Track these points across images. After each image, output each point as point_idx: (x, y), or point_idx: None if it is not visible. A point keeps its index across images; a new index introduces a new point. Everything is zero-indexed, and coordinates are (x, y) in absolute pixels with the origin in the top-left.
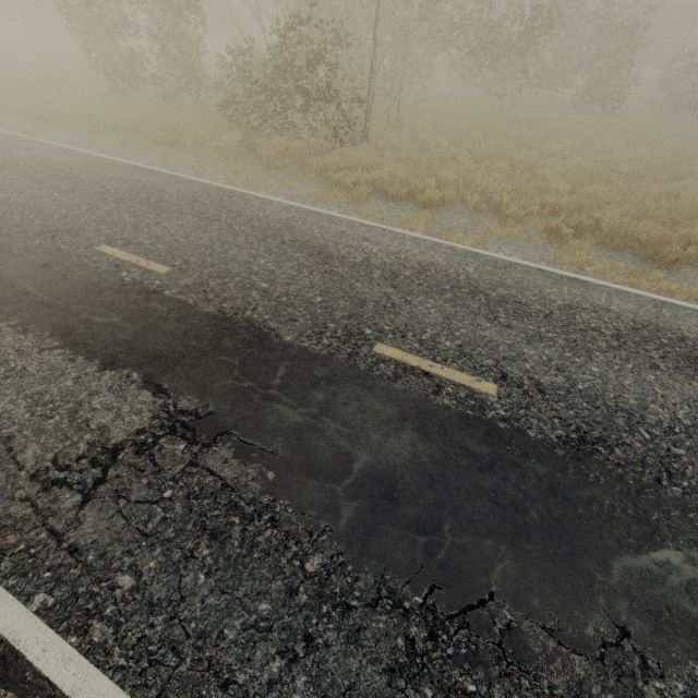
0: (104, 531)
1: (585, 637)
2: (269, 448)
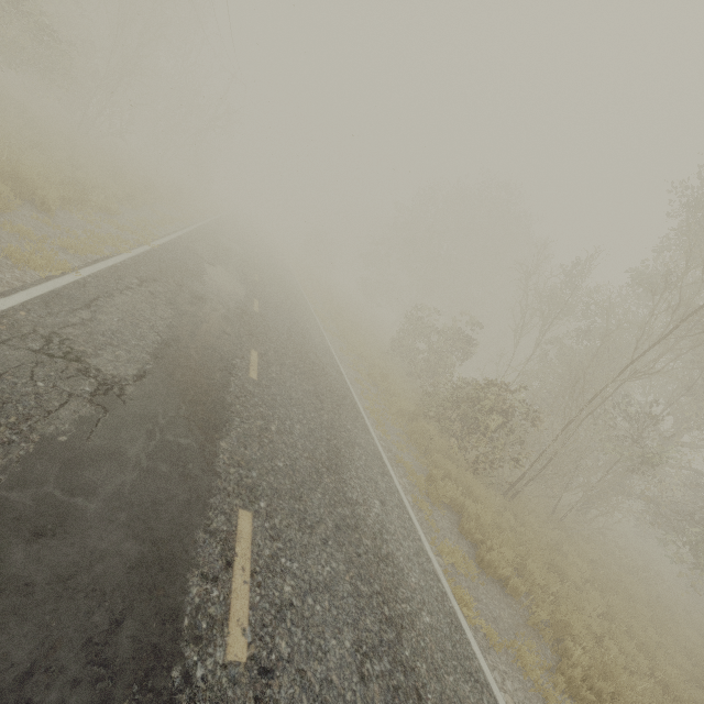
0: (6, 358)
1: None
2: (94, 436)
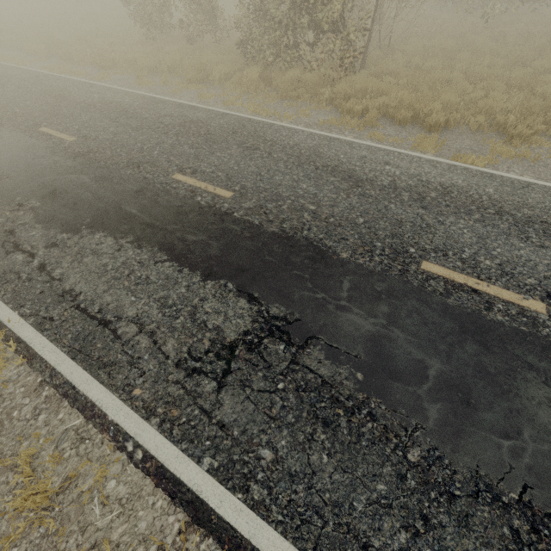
0: (240, 412)
1: None
2: (353, 352)
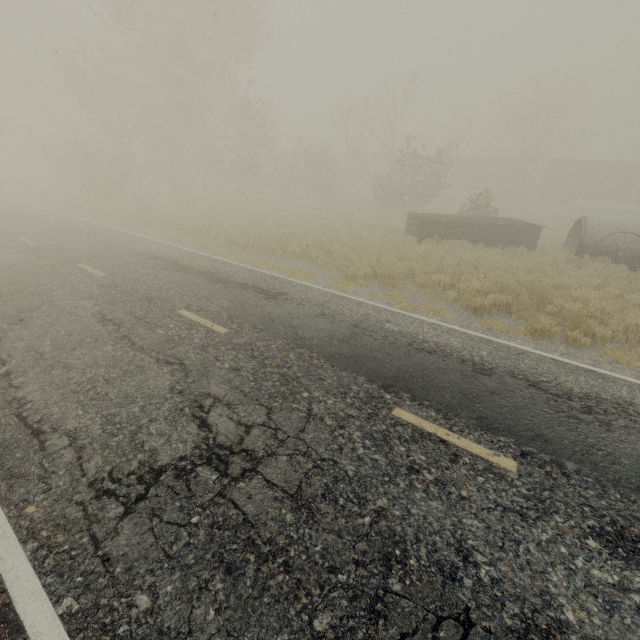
0: None
1: None
2: None
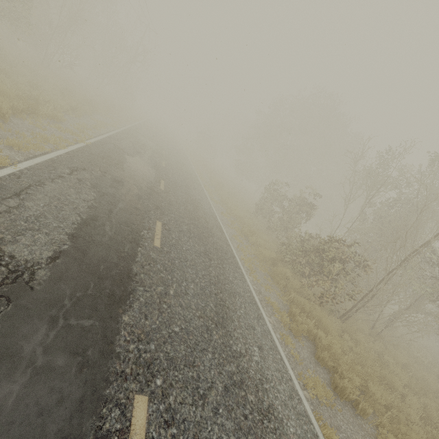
0: None
1: None
2: None
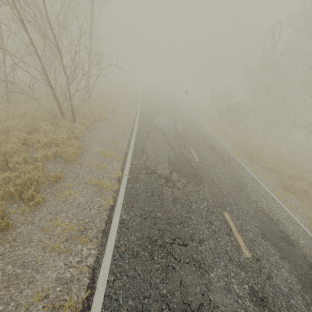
0: (145, 113)
1: (158, 128)
2: (158, 118)
